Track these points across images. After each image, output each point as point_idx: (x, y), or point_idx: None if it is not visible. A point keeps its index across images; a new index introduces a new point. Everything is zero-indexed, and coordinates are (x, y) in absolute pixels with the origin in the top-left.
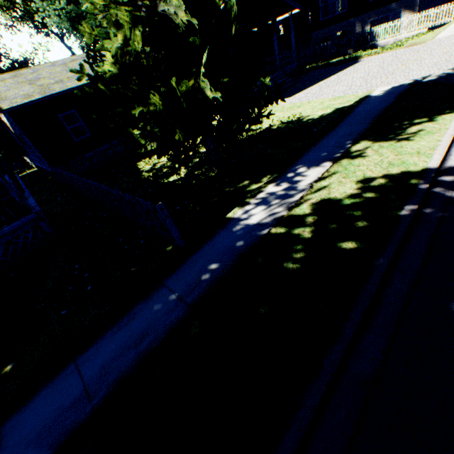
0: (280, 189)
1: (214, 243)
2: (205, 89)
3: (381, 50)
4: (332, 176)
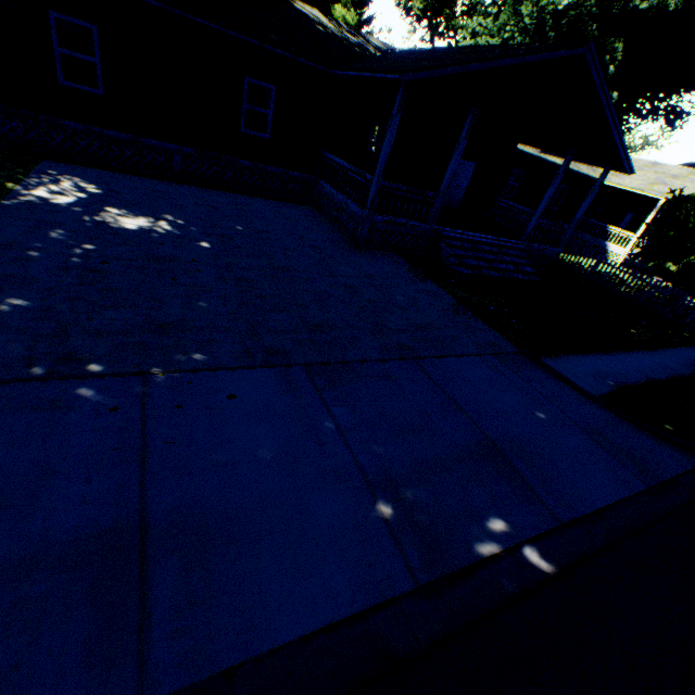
0: None
1: None
2: None
3: None
4: None
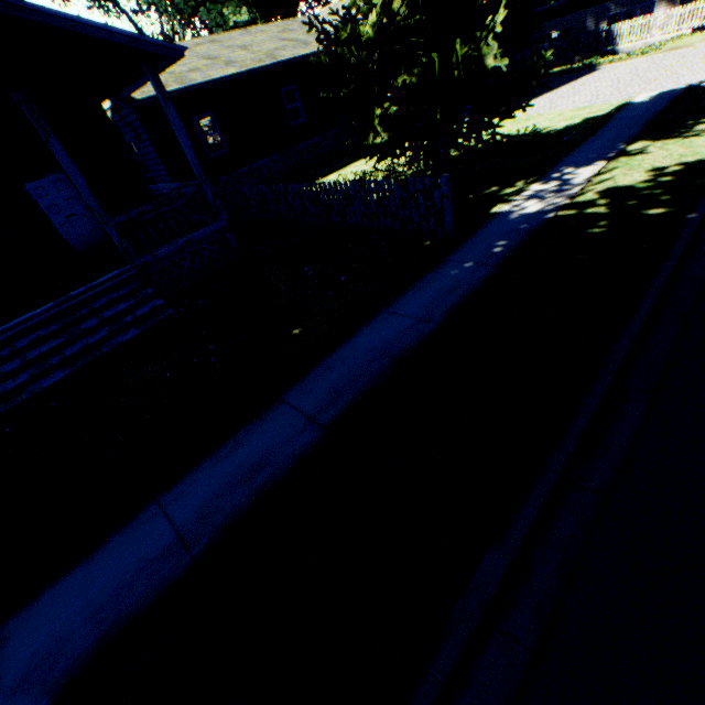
0: (549, 186)
1: (490, 230)
2: (486, 57)
3: (628, 56)
4: (612, 171)
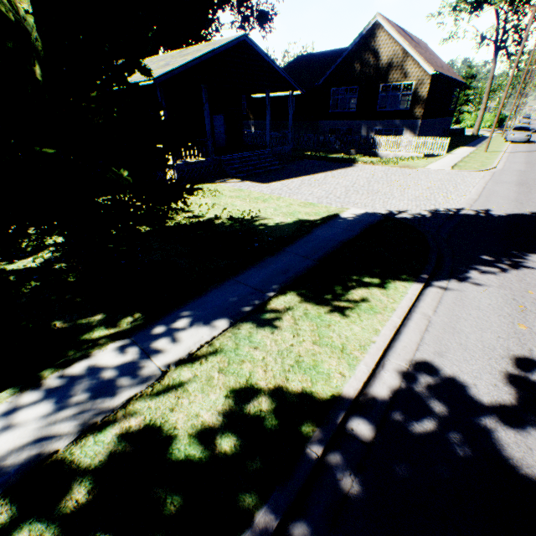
0: (119, 360)
1: None
2: None
3: (377, 161)
4: (208, 359)
